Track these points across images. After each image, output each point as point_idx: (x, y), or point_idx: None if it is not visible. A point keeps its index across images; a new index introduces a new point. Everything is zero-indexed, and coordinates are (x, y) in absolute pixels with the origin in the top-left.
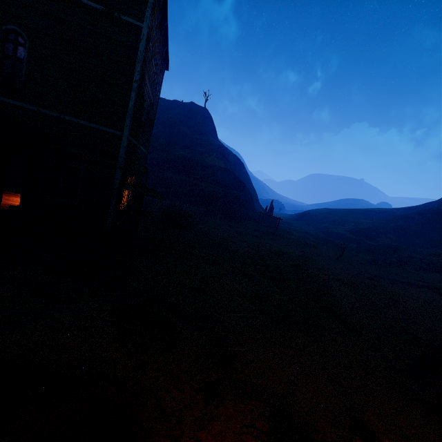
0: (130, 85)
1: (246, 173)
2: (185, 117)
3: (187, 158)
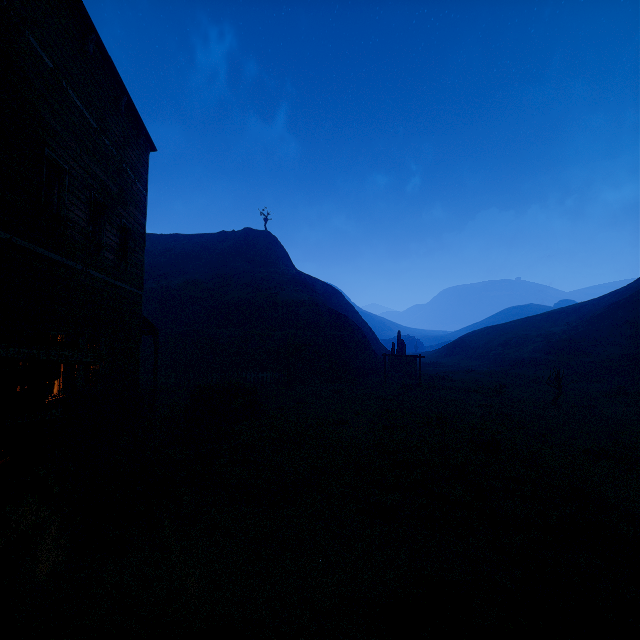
0: None
1: (349, 305)
2: (240, 248)
3: (246, 300)
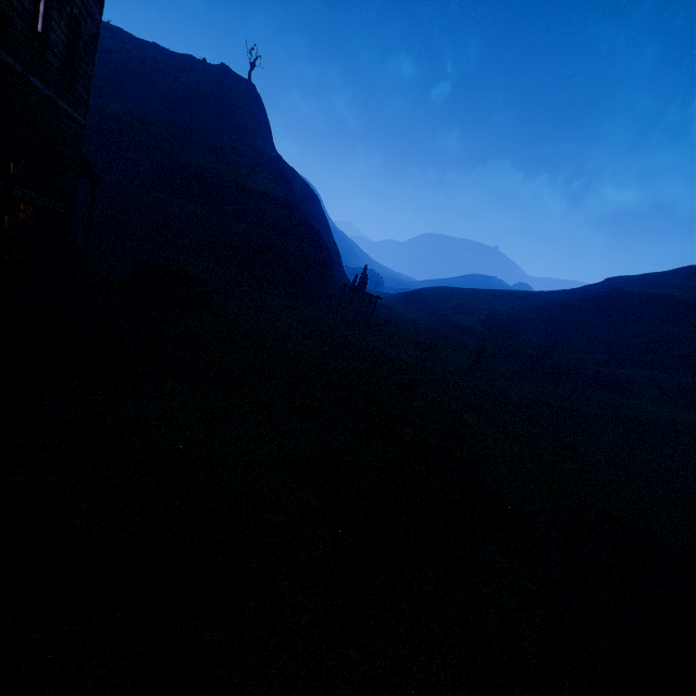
0: None
1: (324, 218)
2: (209, 93)
3: (208, 171)
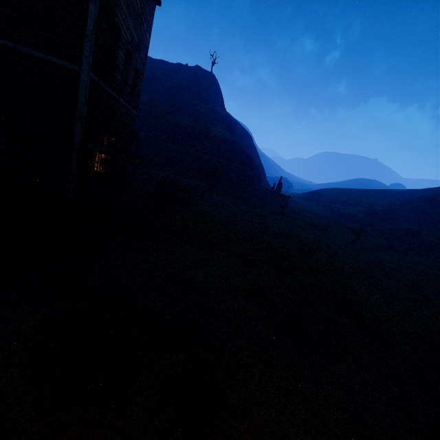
0: None
1: (254, 148)
2: (189, 82)
3: (189, 127)
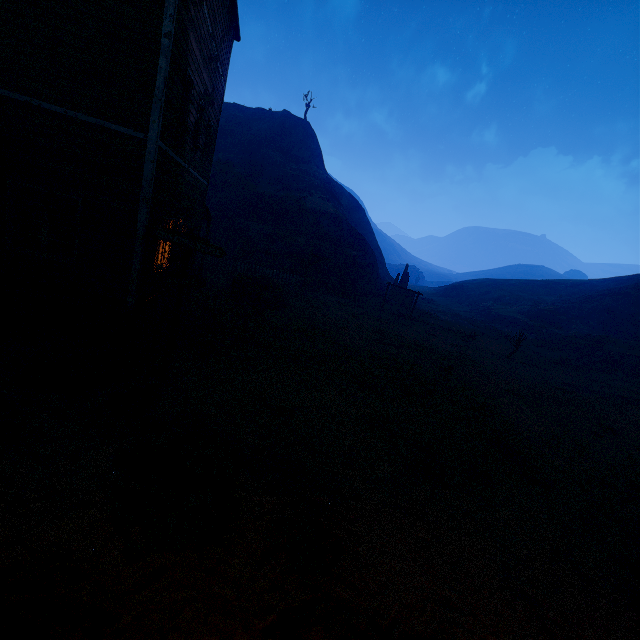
0: (157, 44)
1: (368, 224)
2: (274, 134)
3: (276, 198)
